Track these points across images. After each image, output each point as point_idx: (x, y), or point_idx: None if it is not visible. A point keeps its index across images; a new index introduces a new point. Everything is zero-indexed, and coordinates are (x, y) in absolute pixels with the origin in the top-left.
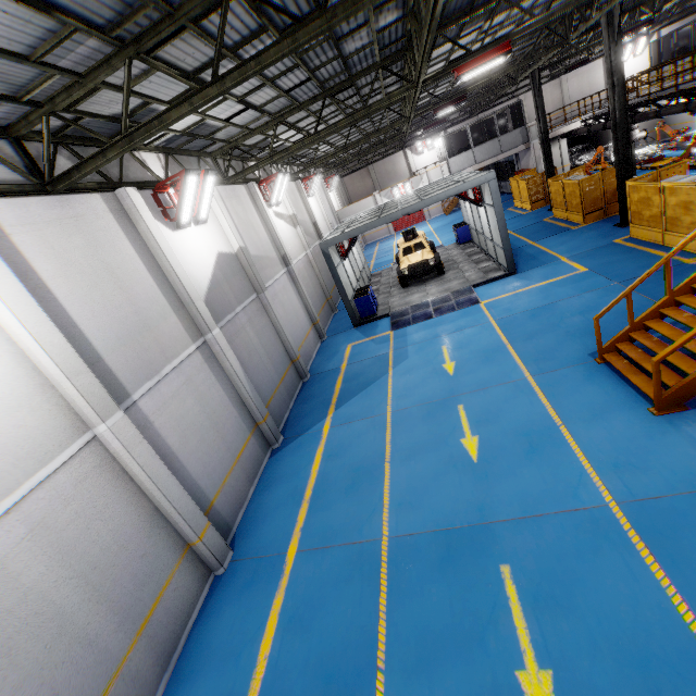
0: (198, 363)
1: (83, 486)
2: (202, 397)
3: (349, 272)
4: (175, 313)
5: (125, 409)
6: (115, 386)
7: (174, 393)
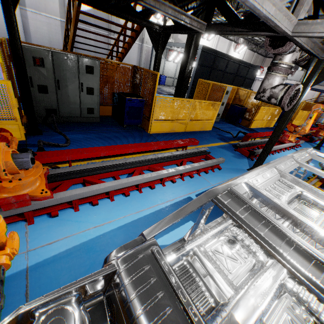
0: (57, 24)
1: (0, 10)
2: (51, 32)
3: (169, 68)
4: (59, 6)
5: (22, 9)
6: (23, 2)
7: (41, 21)
